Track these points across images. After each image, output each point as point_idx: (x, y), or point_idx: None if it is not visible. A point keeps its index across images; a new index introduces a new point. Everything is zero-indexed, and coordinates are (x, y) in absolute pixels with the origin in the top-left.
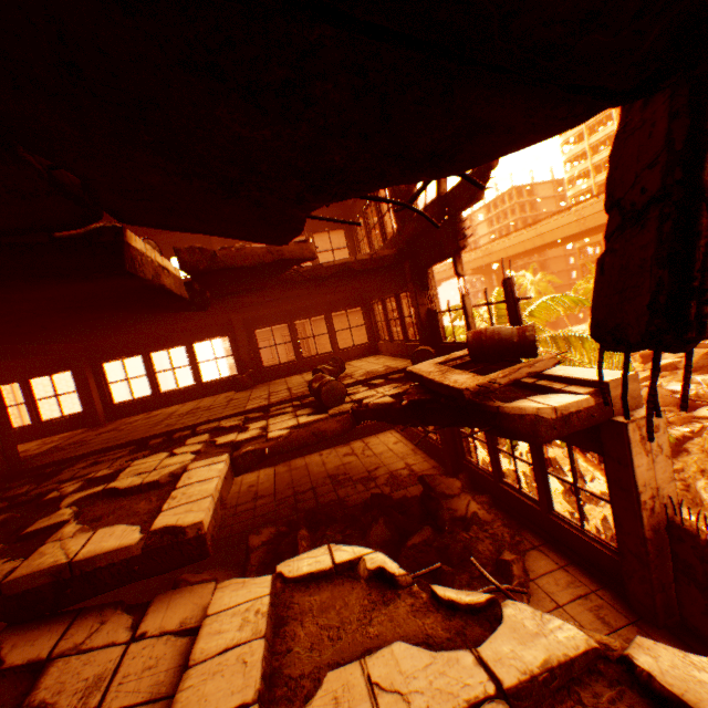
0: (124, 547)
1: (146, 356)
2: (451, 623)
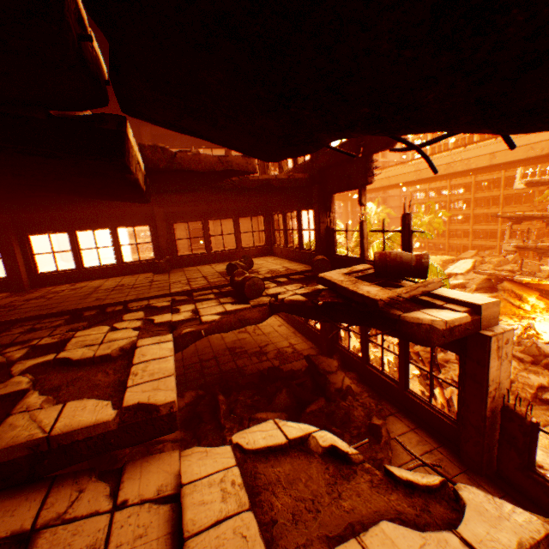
0: (101, 422)
1: (72, 234)
2: (414, 500)
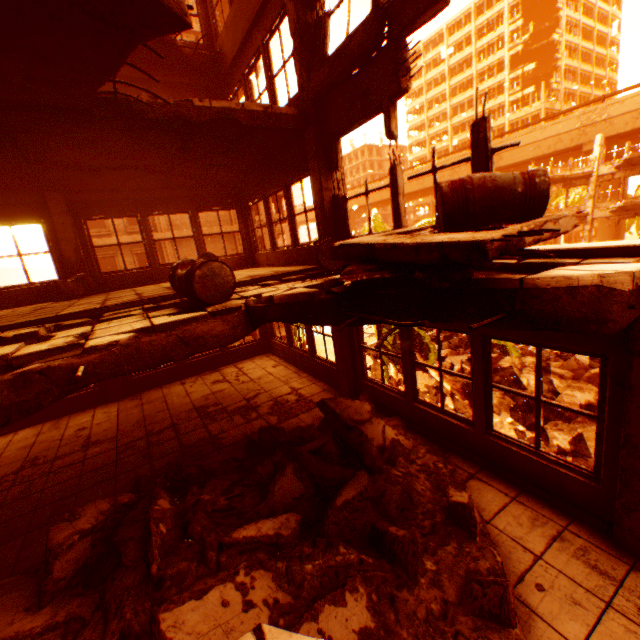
0: None
1: None
2: None
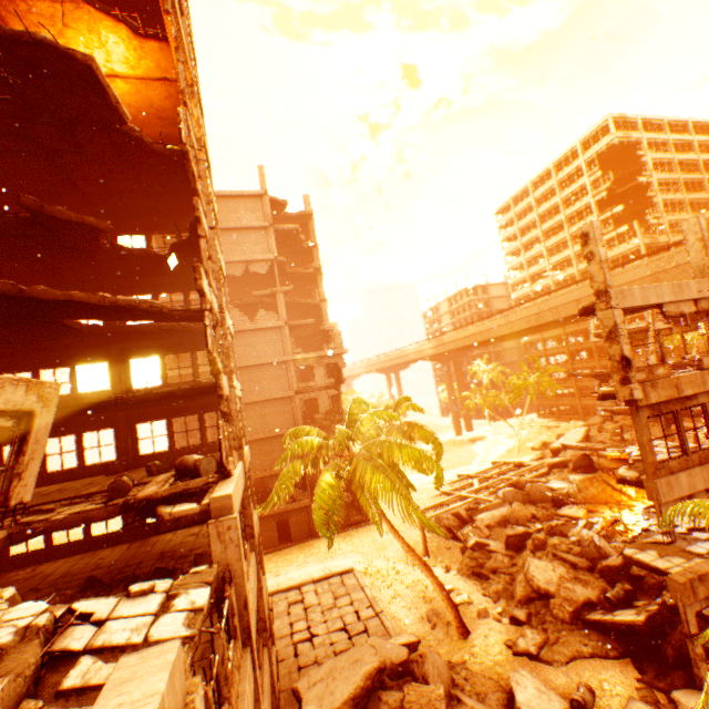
0: None
1: None
2: None
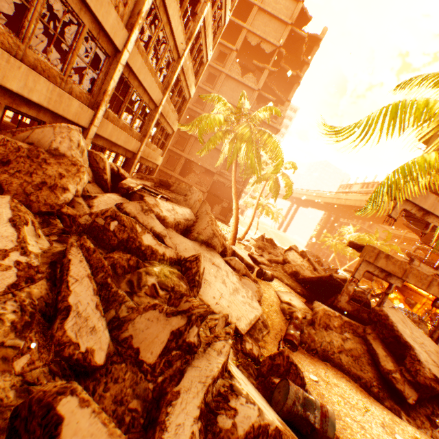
0: None
1: None
2: None
